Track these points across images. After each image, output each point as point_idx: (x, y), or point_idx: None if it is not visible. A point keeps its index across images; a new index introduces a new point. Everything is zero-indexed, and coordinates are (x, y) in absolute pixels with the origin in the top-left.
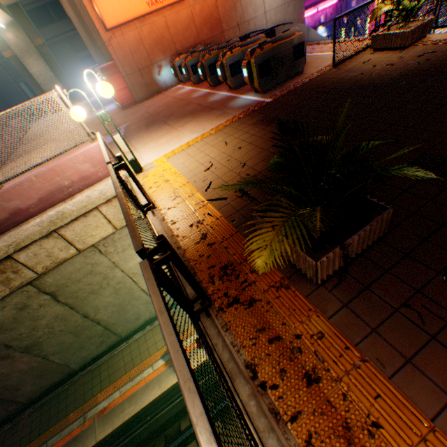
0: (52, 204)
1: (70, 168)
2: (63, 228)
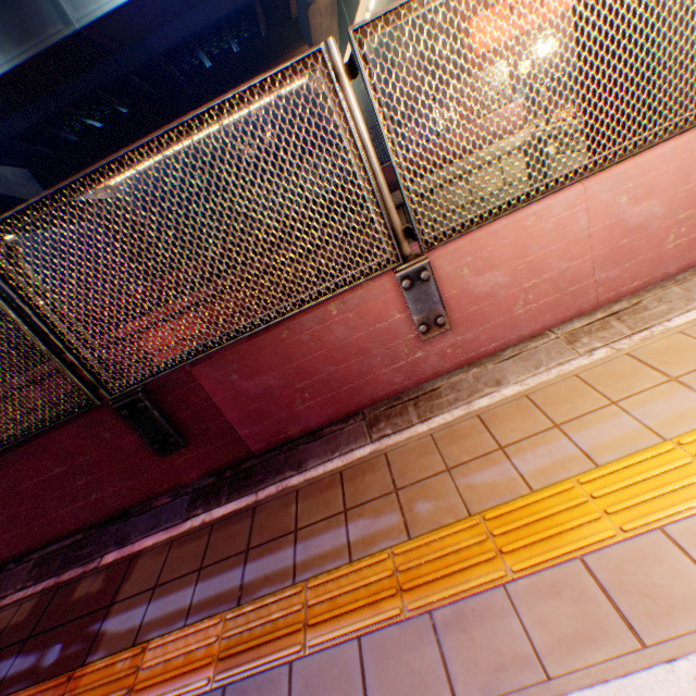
0: (469, 154)
1: (491, 123)
2: (470, 175)
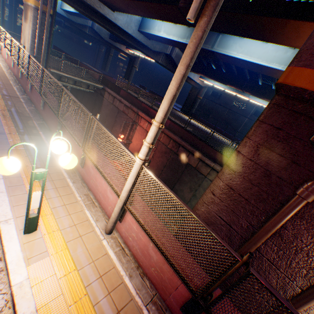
0: None
1: None
2: None
